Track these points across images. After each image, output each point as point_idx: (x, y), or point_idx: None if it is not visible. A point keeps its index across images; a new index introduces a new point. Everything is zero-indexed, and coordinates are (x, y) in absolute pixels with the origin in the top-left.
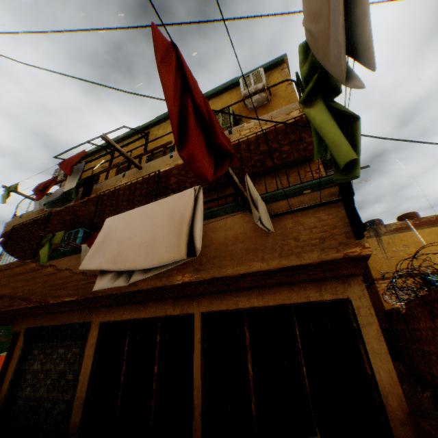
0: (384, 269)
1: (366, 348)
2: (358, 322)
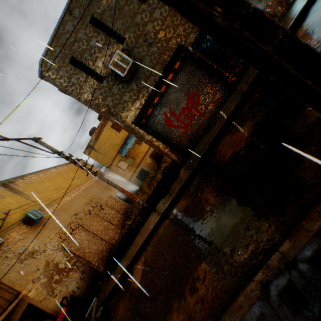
0: (108, 160)
1: (43, 308)
2: (37, 305)
